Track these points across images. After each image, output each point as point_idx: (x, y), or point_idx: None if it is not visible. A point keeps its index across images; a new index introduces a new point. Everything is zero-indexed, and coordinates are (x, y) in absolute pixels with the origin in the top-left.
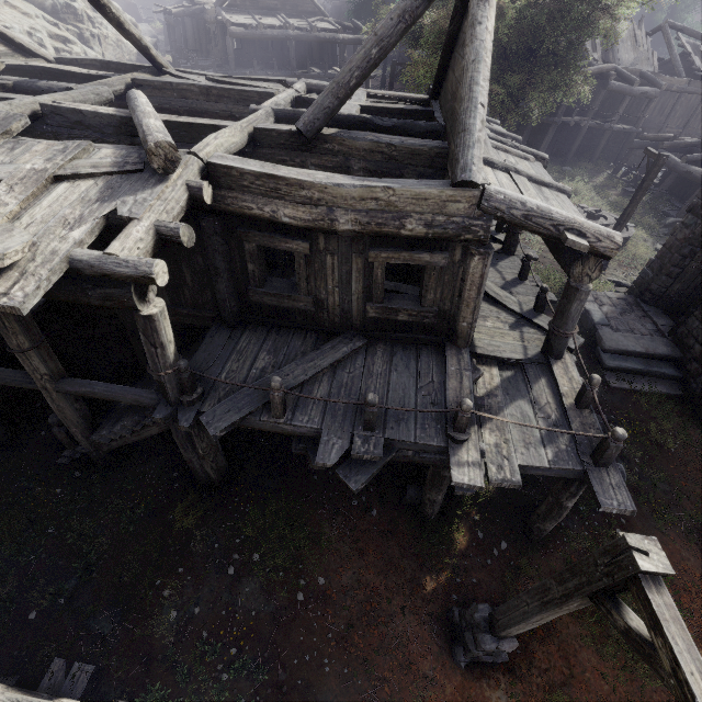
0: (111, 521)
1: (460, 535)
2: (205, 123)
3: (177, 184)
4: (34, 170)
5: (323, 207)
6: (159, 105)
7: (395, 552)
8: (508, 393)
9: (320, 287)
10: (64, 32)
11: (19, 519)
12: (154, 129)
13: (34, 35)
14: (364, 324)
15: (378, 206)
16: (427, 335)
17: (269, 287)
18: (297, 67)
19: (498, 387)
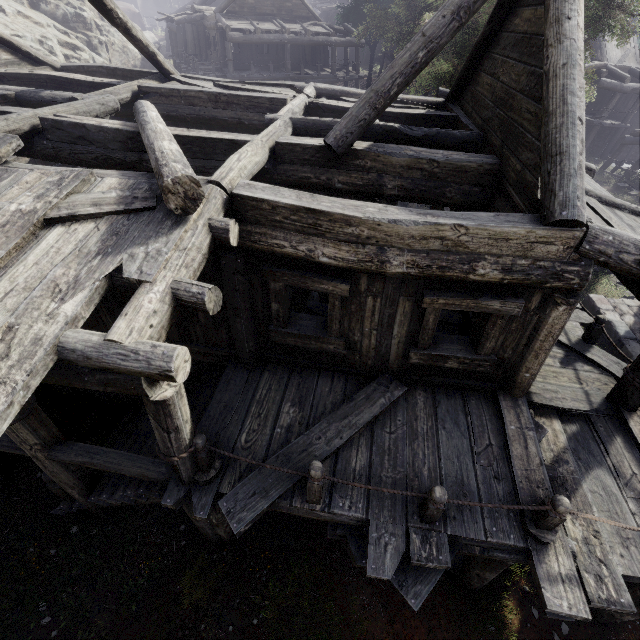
0: (110, 593)
1: (509, 611)
2: (221, 137)
3: (197, 226)
4: (20, 212)
5: (371, 246)
6: (166, 113)
7: (437, 636)
8: (579, 457)
9: (355, 329)
10: (73, 40)
11: (6, 594)
12: (169, 157)
13: (45, 43)
14: (402, 367)
15: (443, 246)
16: (475, 380)
17: (293, 327)
18: (291, 69)
19: (566, 449)
